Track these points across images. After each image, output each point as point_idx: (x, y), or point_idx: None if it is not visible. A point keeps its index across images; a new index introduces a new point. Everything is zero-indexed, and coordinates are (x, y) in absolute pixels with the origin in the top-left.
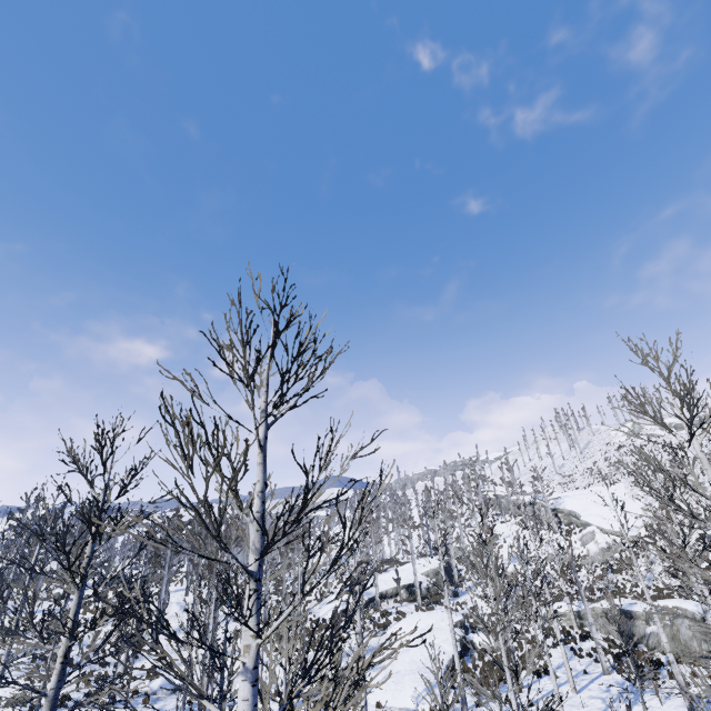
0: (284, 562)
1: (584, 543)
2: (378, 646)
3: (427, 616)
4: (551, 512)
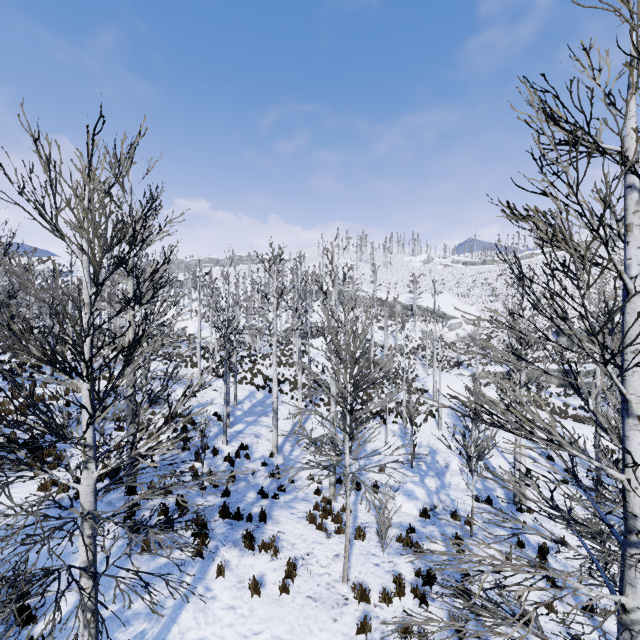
0: (404, 333)
1: (452, 330)
2: (460, 406)
3: (450, 379)
4: (416, 307)
